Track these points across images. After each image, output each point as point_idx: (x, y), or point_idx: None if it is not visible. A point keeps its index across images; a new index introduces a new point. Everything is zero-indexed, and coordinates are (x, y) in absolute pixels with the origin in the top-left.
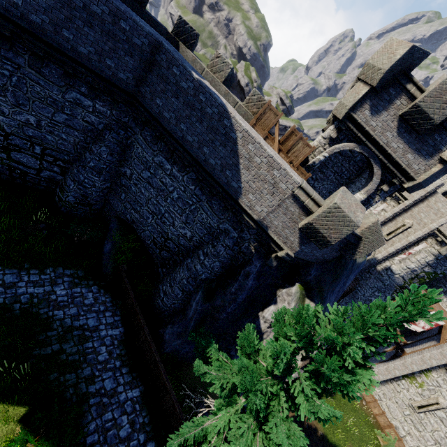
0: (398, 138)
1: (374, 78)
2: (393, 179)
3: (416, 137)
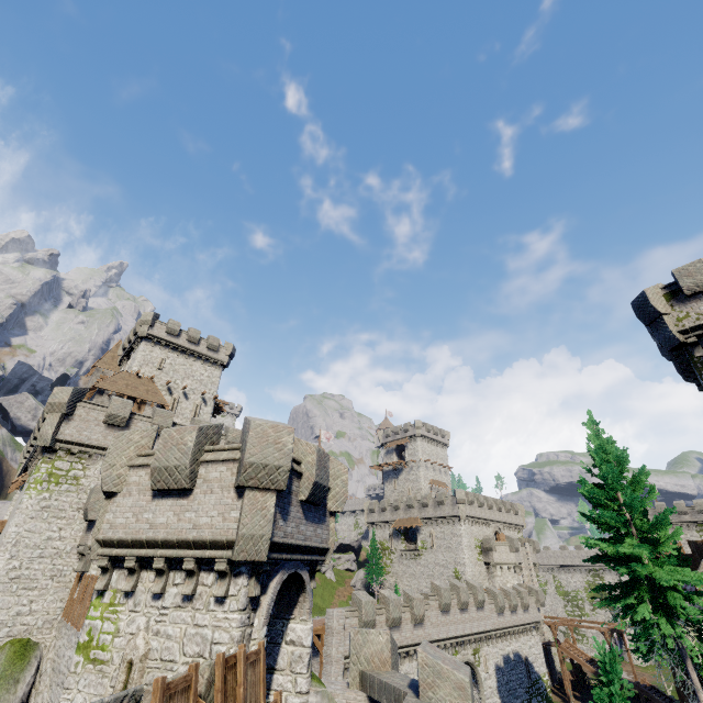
0: (308, 523)
1: (277, 480)
2: (317, 567)
3: (314, 509)
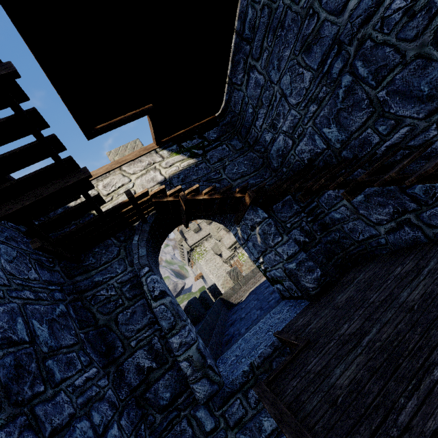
0: None
1: None
2: None
3: None
